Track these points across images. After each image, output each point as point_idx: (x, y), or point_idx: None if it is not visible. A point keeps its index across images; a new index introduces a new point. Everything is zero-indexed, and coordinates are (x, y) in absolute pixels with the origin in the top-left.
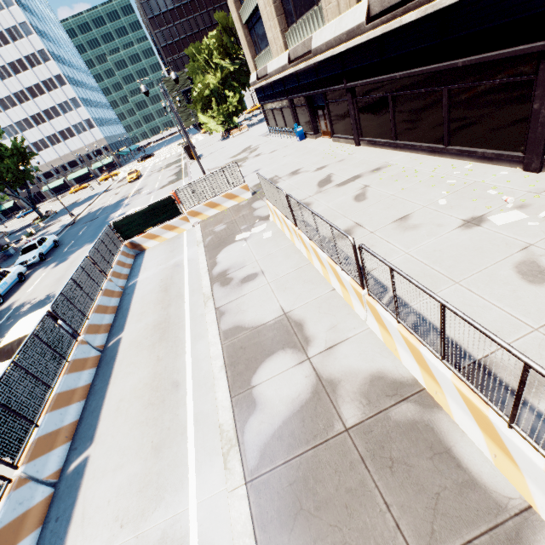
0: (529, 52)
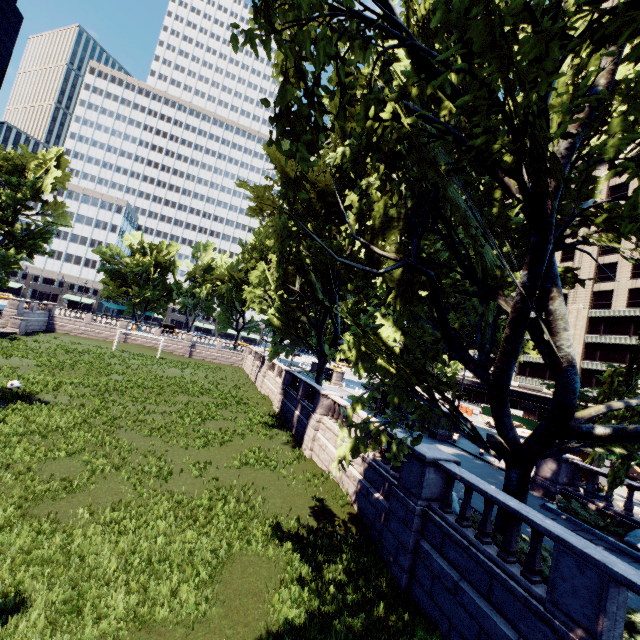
0: None
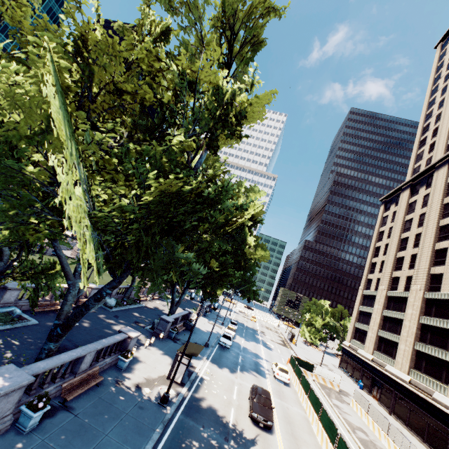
0: (447, 429)
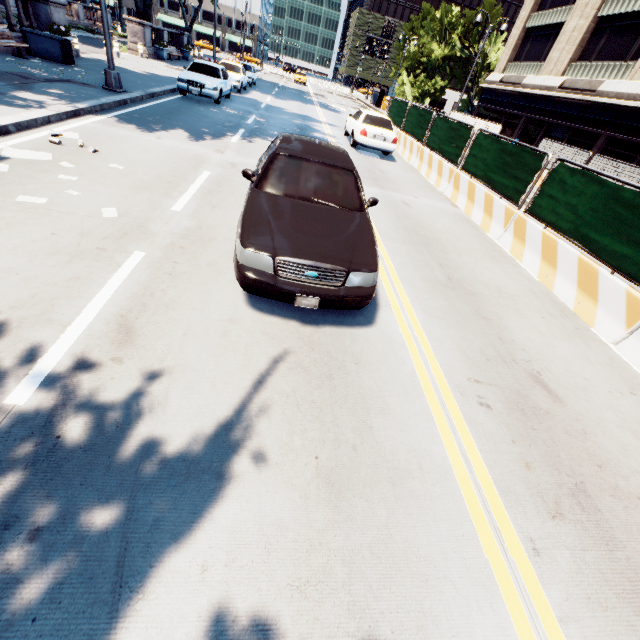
0: None
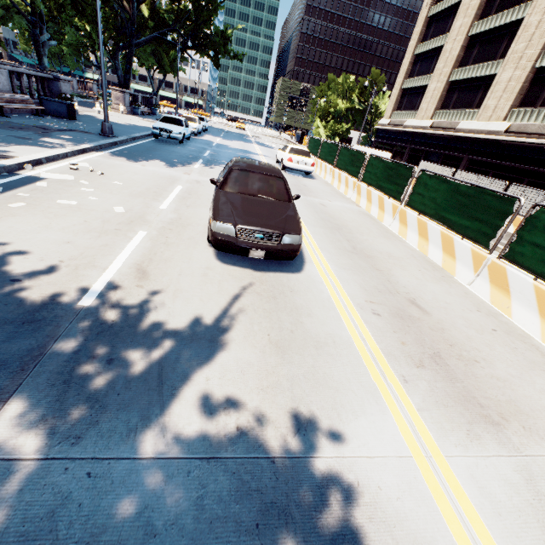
0: None
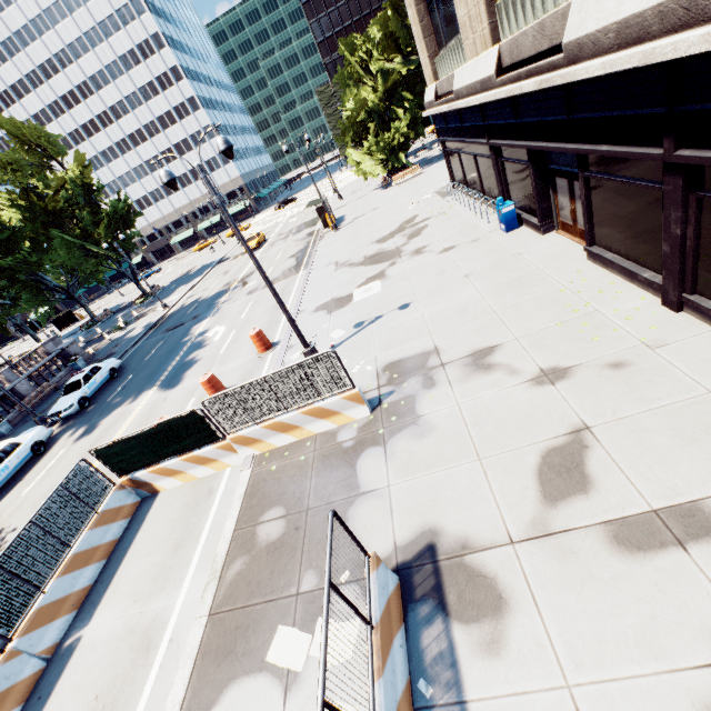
0: None
